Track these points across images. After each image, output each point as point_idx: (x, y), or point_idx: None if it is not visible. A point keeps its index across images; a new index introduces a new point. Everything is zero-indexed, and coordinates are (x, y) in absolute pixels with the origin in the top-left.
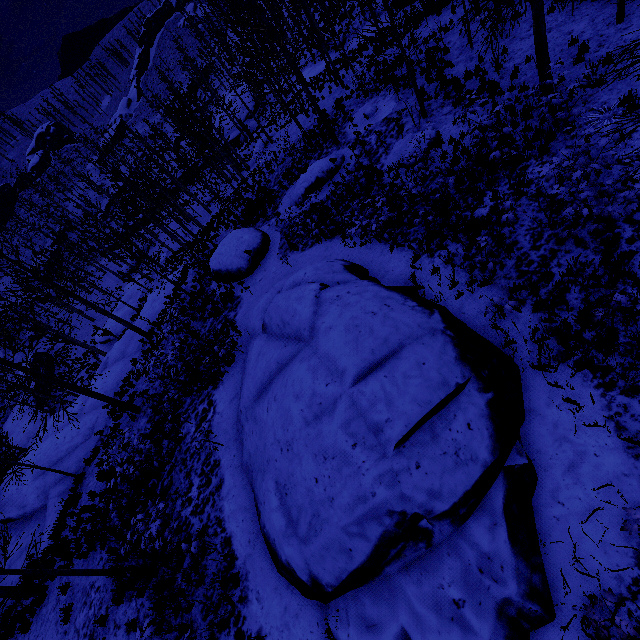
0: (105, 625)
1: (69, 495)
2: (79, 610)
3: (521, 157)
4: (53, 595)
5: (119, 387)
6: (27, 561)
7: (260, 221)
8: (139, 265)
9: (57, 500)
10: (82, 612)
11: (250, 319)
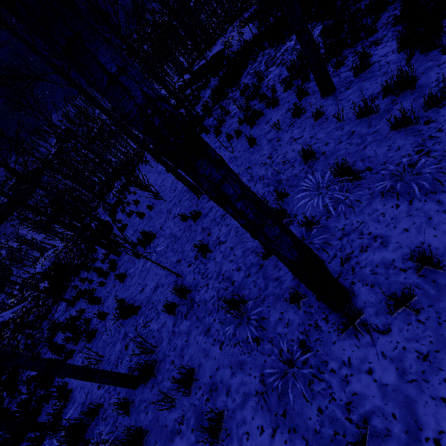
0: None
1: None
2: None
3: (74, 274)
4: None
5: None
6: None
7: None
8: None
9: None
10: None
11: None
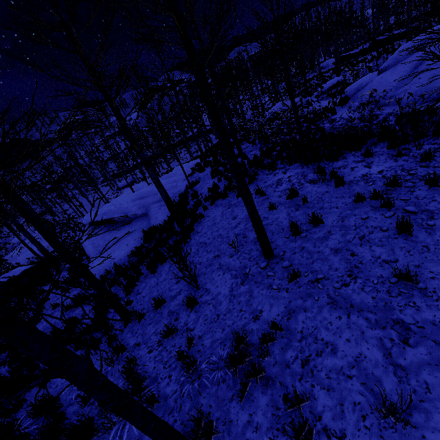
0: (324, 173)
1: (183, 194)
2: (274, 188)
3: None
4: (214, 211)
5: (192, 171)
6: (139, 235)
7: None
8: (132, 184)
9: (161, 207)
10: (281, 185)
11: (350, 88)
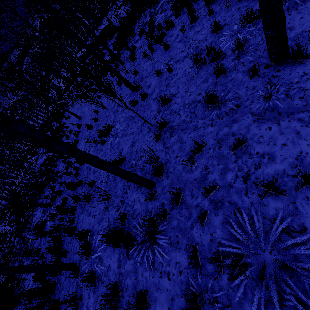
0: None
1: None
2: None
3: (38, 193)
4: None
5: None
6: None
7: None
8: None
9: None
10: None
11: None
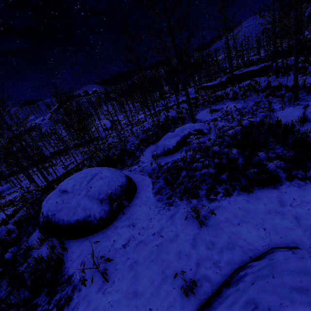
0: None
1: None
2: None
3: None
4: None
5: None
6: None
7: (117, 168)
8: None
9: None
10: None
11: None
